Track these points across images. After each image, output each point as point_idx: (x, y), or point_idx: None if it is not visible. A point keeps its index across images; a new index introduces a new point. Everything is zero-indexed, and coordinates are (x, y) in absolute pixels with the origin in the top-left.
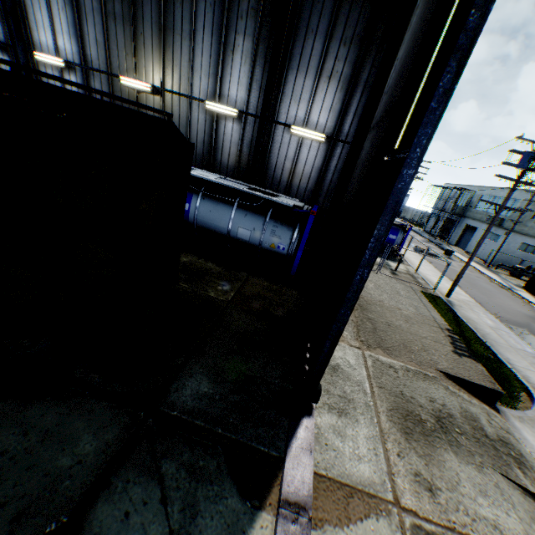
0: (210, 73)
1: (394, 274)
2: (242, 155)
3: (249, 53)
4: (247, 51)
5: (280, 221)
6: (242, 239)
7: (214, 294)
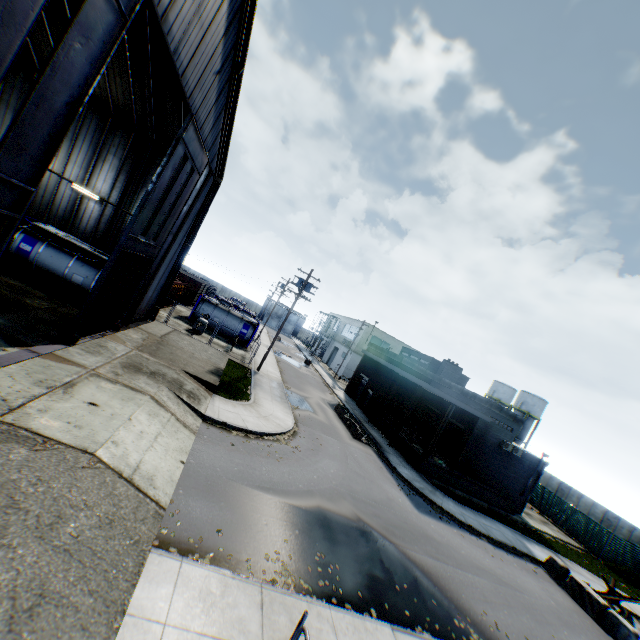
0: (84, 167)
1: (226, 352)
2: (99, 228)
3: (117, 167)
4: (115, 165)
5: None
6: (76, 283)
7: (32, 302)
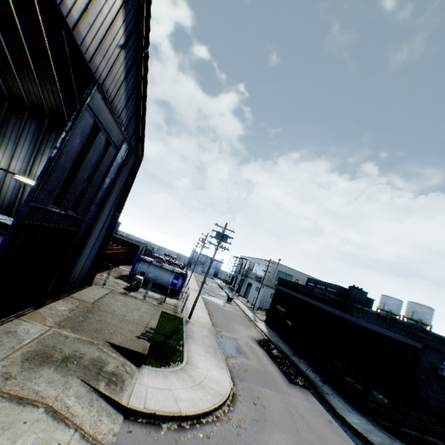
0: (26, 161)
1: (159, 304)
2: None
3: None
4: None
5: None
6: None
7: None
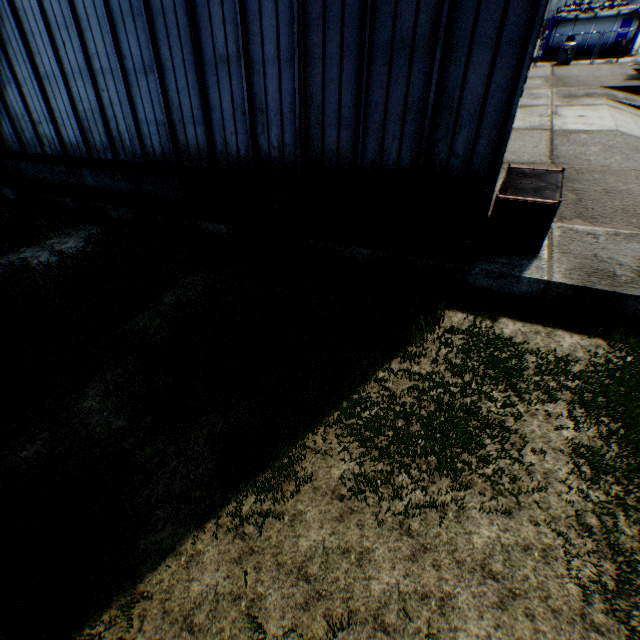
0: None
1: None
2: None
3: None
4: None
5: None
6: None
7: None
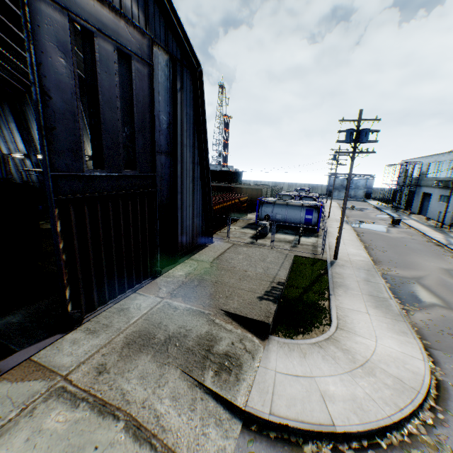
0: None
1: (293, 247)
2: None
3: None
4: None
5: None
6: None
7: None
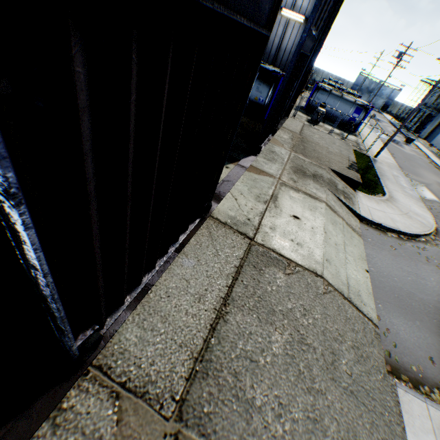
0: None
1: (342, 139)
2: None
3: None
4: None
5: (263, 81)
6: None
7: None
